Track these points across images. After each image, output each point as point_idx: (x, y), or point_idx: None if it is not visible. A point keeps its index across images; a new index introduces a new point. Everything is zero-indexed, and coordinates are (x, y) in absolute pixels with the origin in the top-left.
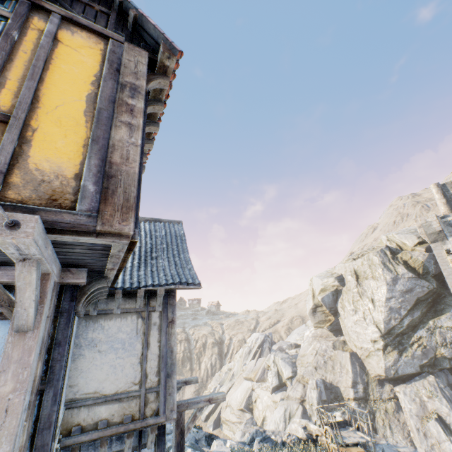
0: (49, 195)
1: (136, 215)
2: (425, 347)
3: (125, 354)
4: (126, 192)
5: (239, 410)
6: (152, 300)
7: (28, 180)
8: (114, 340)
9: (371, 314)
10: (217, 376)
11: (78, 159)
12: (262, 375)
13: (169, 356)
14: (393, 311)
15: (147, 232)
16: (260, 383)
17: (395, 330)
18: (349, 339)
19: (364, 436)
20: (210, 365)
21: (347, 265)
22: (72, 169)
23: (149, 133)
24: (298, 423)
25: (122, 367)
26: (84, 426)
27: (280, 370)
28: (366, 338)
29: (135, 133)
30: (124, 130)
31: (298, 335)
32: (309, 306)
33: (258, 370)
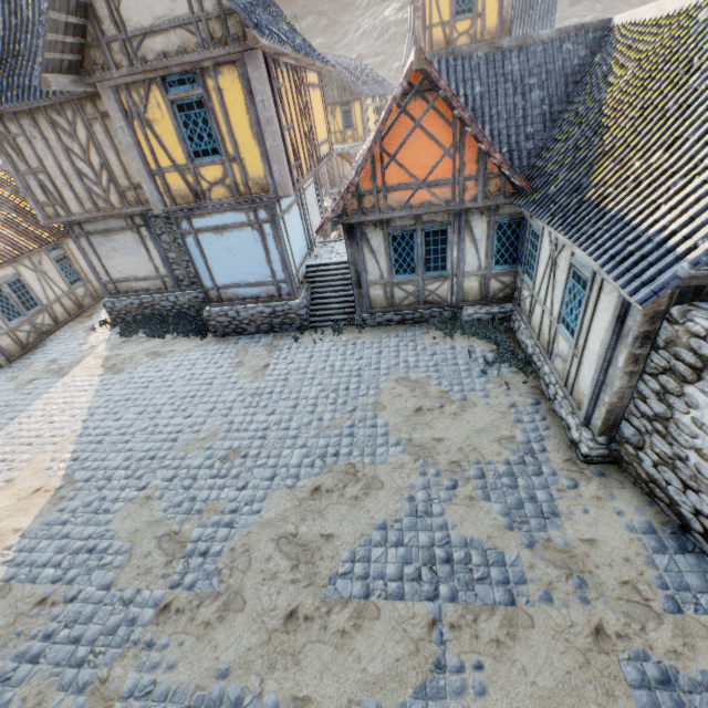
0: (491, 36)
1: (510, 31)
2: None
3: None
4: (507, 27)
5: None
6: None
7: (486, 33)
8: None
9: None
10: None
11: (495, 21)
12: None
13: None
14: None
15: None
16: None
17: None
18: None
19: None
20: None
21: None
22: (494, 25)
23: None
24: None
25: None
26: None
27: None
28: None
29: None
30: (507, 0)
31: None
32: None
33: None
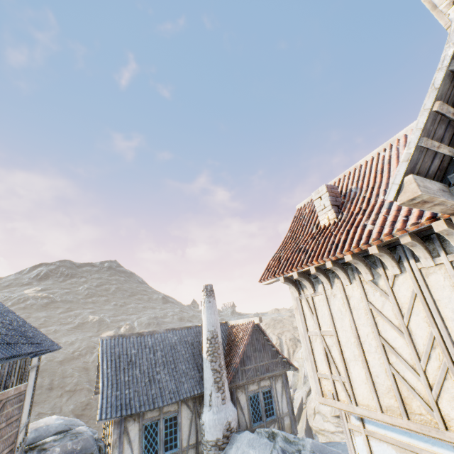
0: None
1: None
2: None
3: None
4: None
5: (335, 417)
6: None
7: None
8: None
9: None
10: None
11: None
12: None
13: None
14: None
15: None
16: None
17: None
18: None
19: None
20: None
21: None
22: None
23: None
24: None
25: None
26: None
27: None
28: None
29: None
30: None
31: None
32: None
33: None
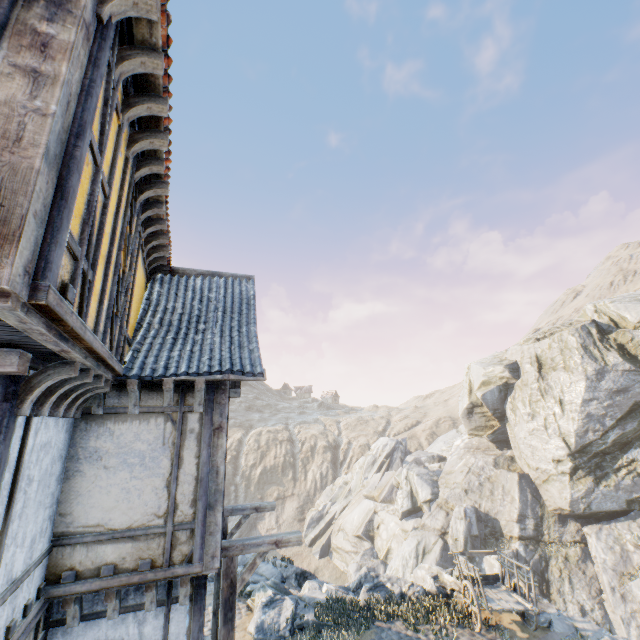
0: None
1: (48, 254)
2: (639, 476)
3: (144, 473)
4: (3, 206)
5: (356, 537)
6: (189, 395)
7: None
8: (128, 452)
9: (556, 422)
10: (329, 490)
11: None
12: (389, 494)
13: (212, 478)
14: (592, 420)
15: (196, 292)
16: (385, 504)
17: (592, 448)
18: (519, 455)
19: (522, 601)
20: (320, 475)
21: (525, 348)
22: None
23: (157, 120)
24: (427, 570)
25: (139, 492)
26: (80, 572)
27: (415, 490)
28: (545, 456)
29: (47, 90)
30: (20, 83)
31: (444, 444)
32: (463, 406)
33: (383, 487)
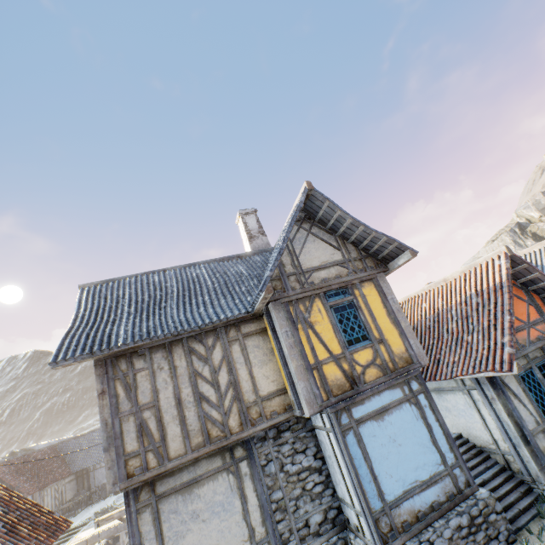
0: None
1: None
2: None
3: None
4: None
5: None
6: None
7: None
8: None
9: None
10: None
11: None
12: None
13: None
14: None
15: None
16: None
17: None
18: None
19: None
20: None
21: (487, 248)
22: None
23: None
24: None
25: None
26: None
27: None
28: None
29: None
30: None
31: None
32: None
33: None
